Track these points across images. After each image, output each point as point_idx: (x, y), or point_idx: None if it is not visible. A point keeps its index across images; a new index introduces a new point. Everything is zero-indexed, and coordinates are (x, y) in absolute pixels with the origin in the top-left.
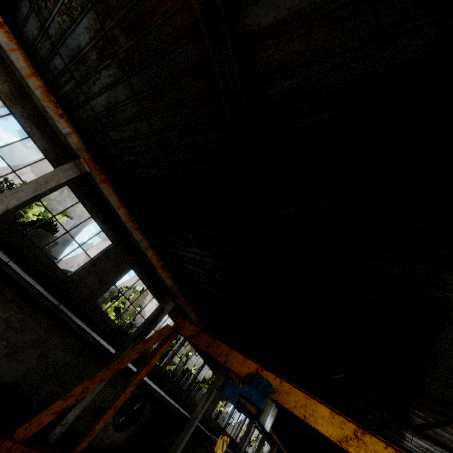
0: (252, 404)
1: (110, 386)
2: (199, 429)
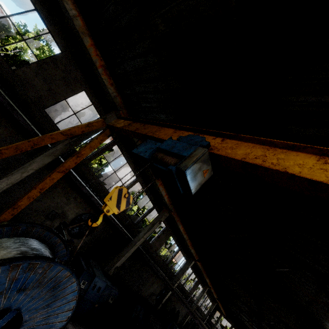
0: (172, 156)
1: (64, 196)
2: (141, 252)
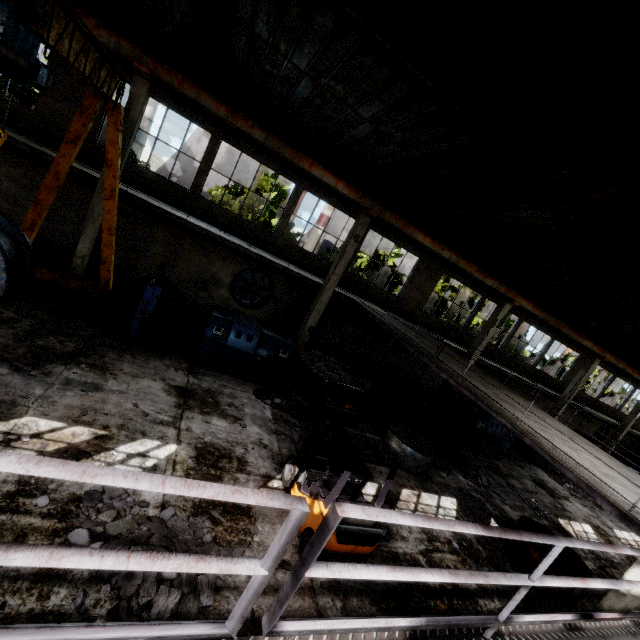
0: None
1: (199, 255)
2: (353, 302)
